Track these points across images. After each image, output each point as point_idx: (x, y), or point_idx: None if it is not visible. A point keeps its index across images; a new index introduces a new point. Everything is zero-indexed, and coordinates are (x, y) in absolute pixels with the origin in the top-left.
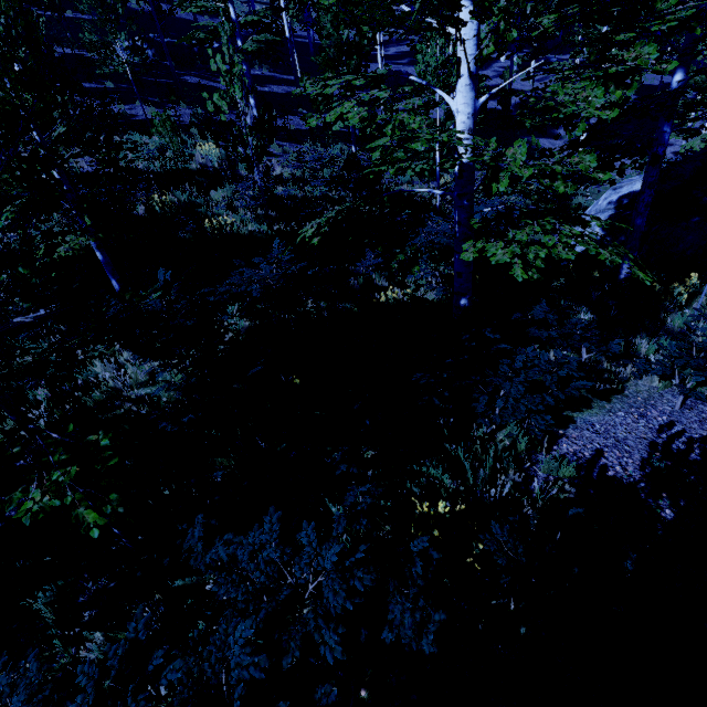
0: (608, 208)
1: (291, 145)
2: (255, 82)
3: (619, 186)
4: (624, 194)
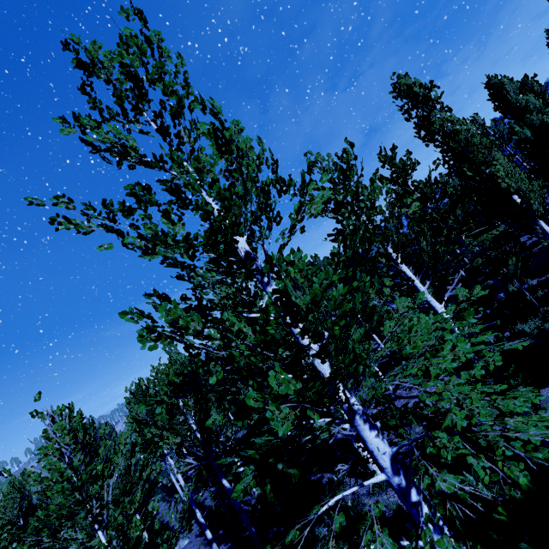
0: None
1: None
2: None
3: None
4: None
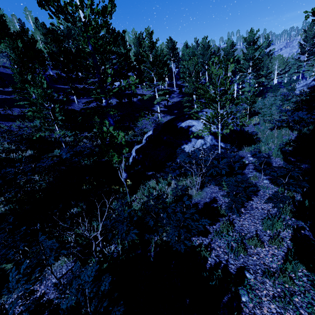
0: (144, 141)
1: (7, 122)
2: (6, 94)
3: (148, 132)
4: (147, 136)
